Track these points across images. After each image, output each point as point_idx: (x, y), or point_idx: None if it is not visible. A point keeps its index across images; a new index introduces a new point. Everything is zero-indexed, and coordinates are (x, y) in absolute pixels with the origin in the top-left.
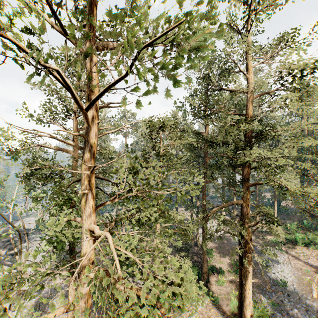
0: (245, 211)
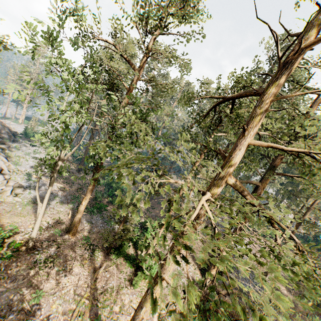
0: (259, 192)
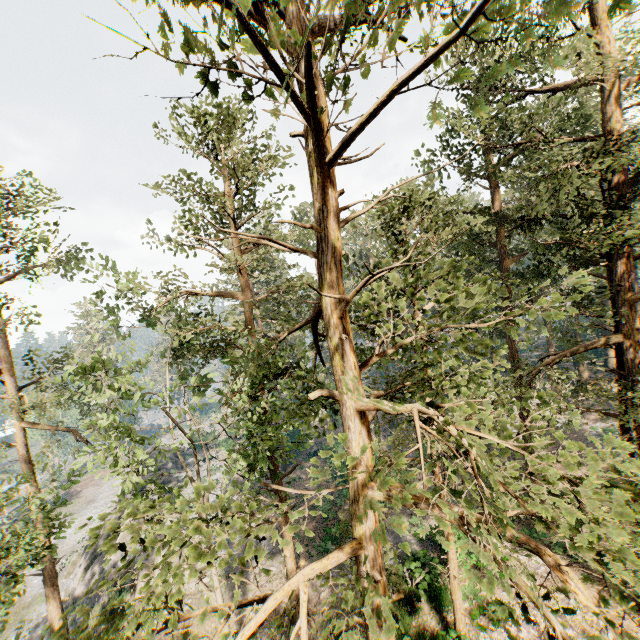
0: (632, 358)
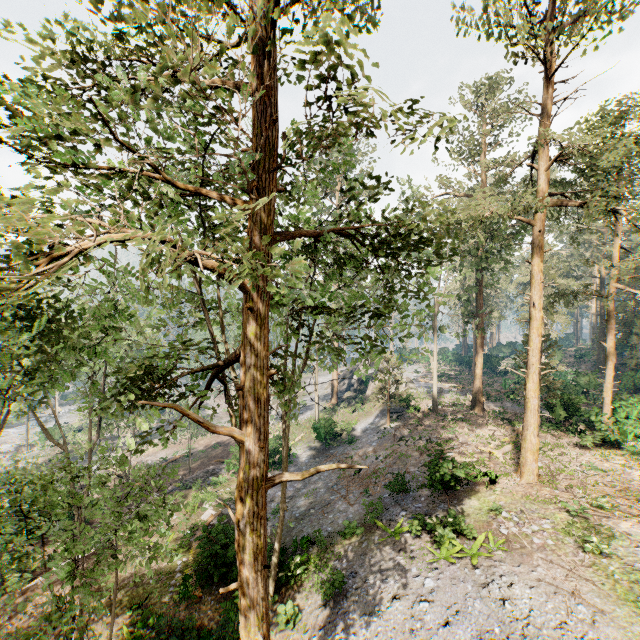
0: None
